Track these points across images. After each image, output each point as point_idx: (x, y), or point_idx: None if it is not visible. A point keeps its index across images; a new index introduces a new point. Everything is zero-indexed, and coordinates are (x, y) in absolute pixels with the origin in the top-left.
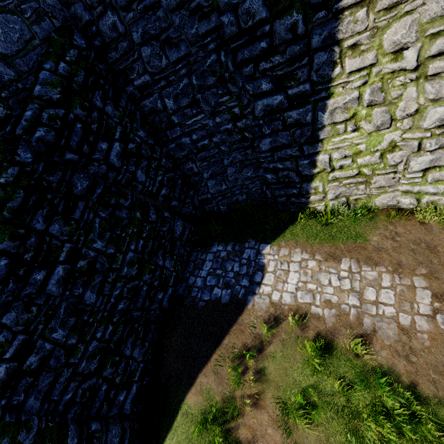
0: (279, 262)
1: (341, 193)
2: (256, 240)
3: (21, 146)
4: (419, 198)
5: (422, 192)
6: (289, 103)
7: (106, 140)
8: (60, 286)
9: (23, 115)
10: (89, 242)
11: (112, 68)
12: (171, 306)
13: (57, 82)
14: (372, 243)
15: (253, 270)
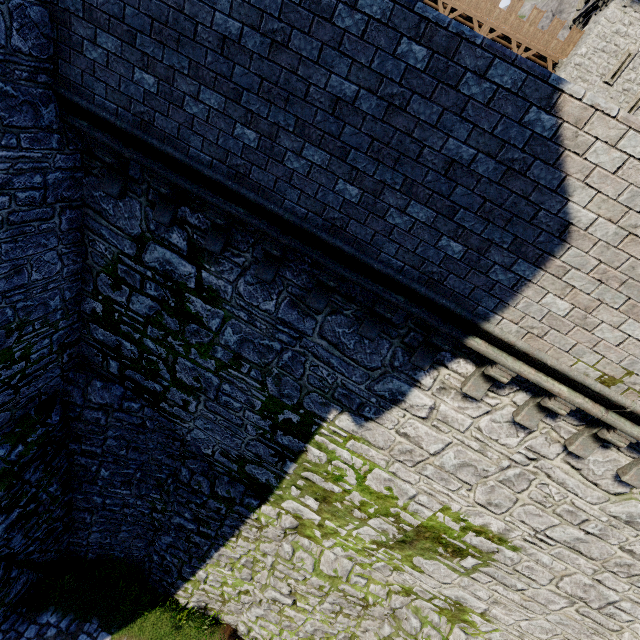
0: None
1: (204, 600)
2: (101, 622)
3: None
4: (251, 628)
5: (253, 628)
6: (199, 530)
7: (7, 510)
8: None
9: None
10: None
11: (71, 428)
12: None
13: (1, 471)
14: None
15: None
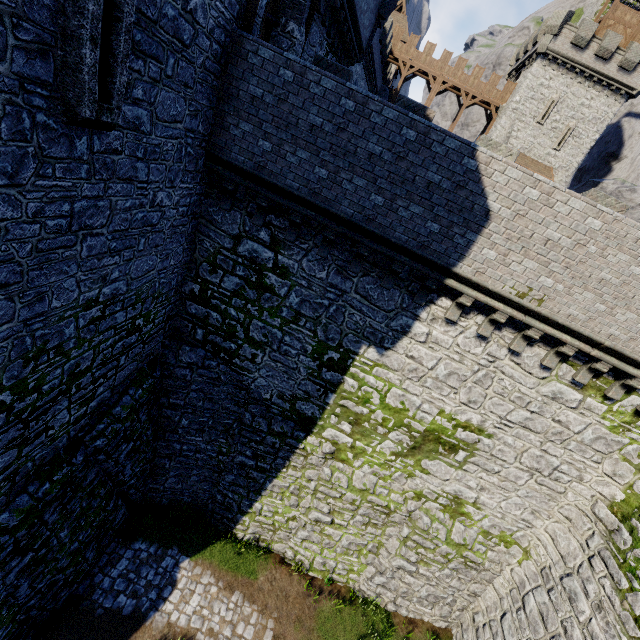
0: (191, 580)
1: (258, 531)
2: (180, 549)
3: (81, 449)
4: (296, 553)
5: (298, 551)
6: (256, 466)
7: (127, 441)
8: (17, 574)
9: (96, 425)
10: (60, 530)
11: (163, 385)
12: (61, 607)
13: (131, 405)
14: (259, 581)
15: (165, 583)
